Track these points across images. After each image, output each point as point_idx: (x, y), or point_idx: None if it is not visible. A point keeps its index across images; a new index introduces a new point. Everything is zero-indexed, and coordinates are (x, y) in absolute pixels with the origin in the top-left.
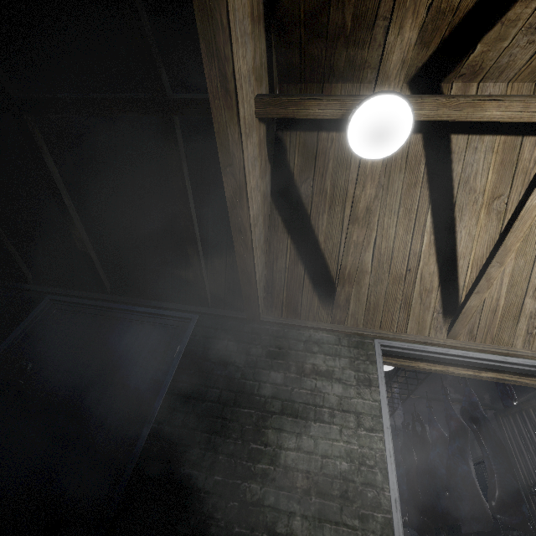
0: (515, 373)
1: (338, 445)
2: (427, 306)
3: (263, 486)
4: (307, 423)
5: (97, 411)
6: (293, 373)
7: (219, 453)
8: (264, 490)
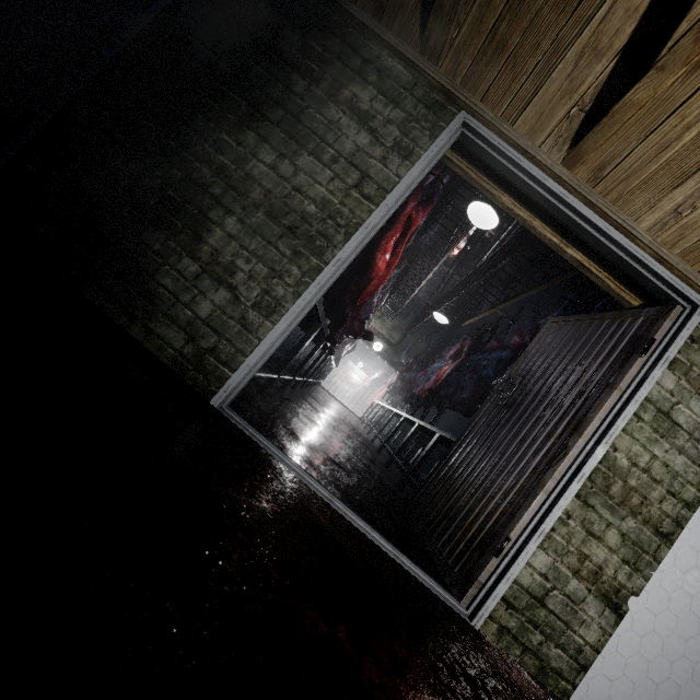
0: (608, 270)
1: (319, 190)
2: (575, 86)
3: (215, 176)
4: (300, 151)
5: (62, 3)
6: (321, 90)
7: (184, 123)
8: (214, 180)
